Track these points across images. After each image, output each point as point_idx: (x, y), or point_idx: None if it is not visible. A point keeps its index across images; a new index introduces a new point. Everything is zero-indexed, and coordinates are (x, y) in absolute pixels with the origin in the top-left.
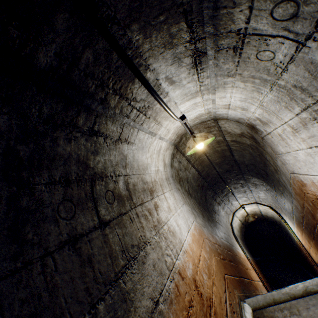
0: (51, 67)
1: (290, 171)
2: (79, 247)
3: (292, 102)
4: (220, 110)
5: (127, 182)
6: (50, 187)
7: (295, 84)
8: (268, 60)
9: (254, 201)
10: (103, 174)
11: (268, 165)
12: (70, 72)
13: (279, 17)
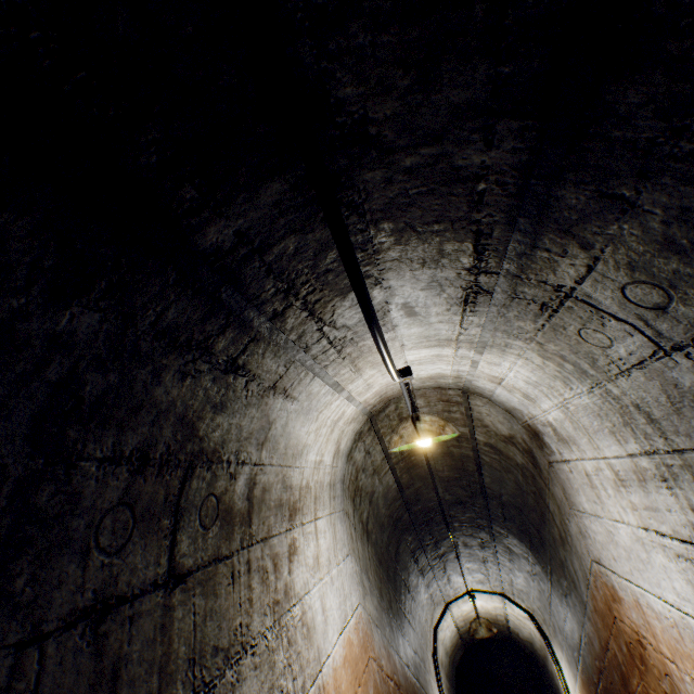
0: (218, 249)
1: (593, 555)
2: (106, 631)
3: (626, 429)
4: (482, 381)
5: (255, 481)
6: (107, 468)
7: (639, 404)
8: (598, 346)
9: (500, 589)
10: (215, 454)
11: (549, 521)
12: (245, 262)
13: (635, 299)
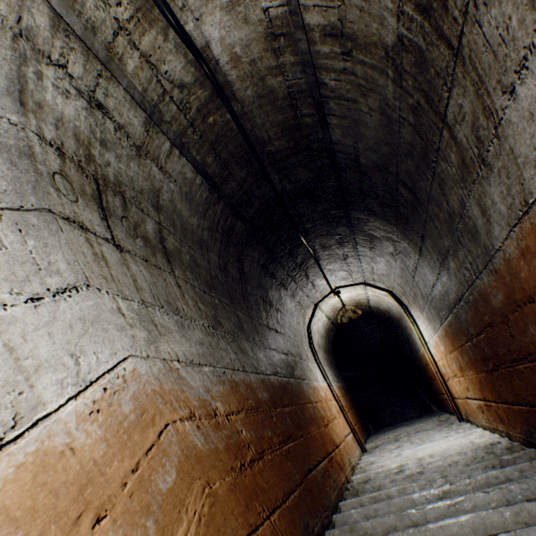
0: None
1: None
2: None
3: None
4: None
5: None
6: None
7: None
8: None
9: (361, 280)
10: None
11: (439, 152)
12: None
13: None
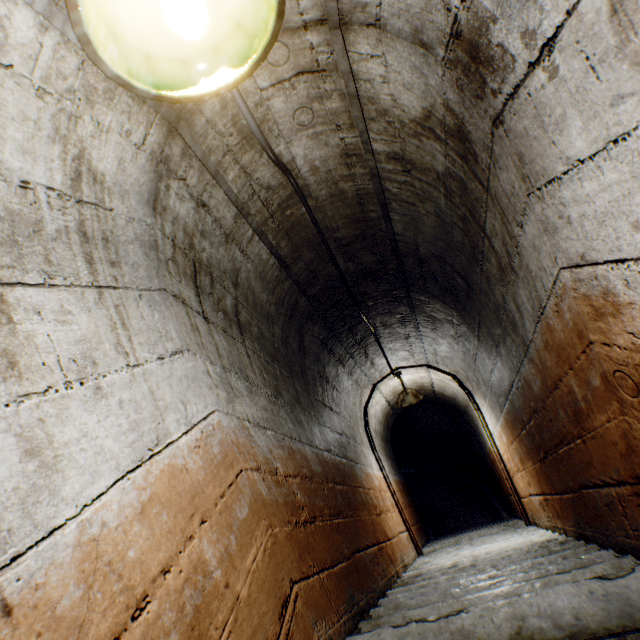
0: None
1: (569, 257)
2: None
3: None
4: None
5: None
6: None
7: None
8: None
9: (424, 362)
10: None
11: (484, 254)
12: None
13: None
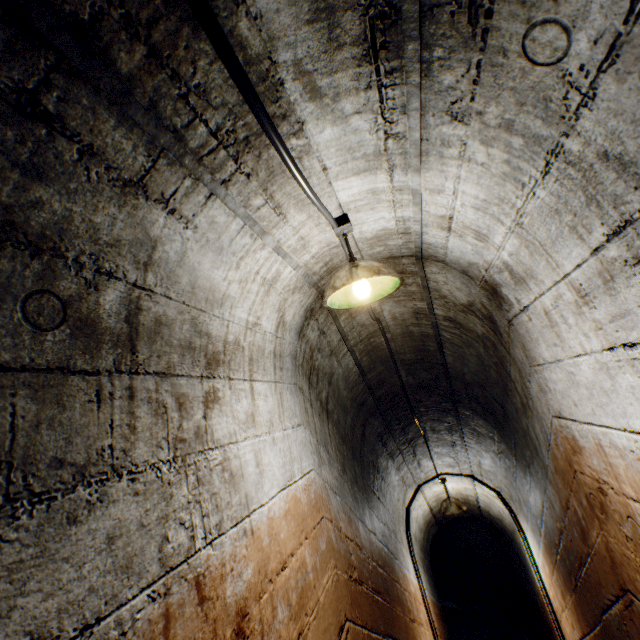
0: None
1: (554, 410)
2: None
3: (590, 209)
4: (432, 232)
5: (138, 305)
6: None
7: (608, 149)
8: (551, 64)
9: (469, 472)
10: (45, 241)
11: (511, 391)
12: None
13: None
